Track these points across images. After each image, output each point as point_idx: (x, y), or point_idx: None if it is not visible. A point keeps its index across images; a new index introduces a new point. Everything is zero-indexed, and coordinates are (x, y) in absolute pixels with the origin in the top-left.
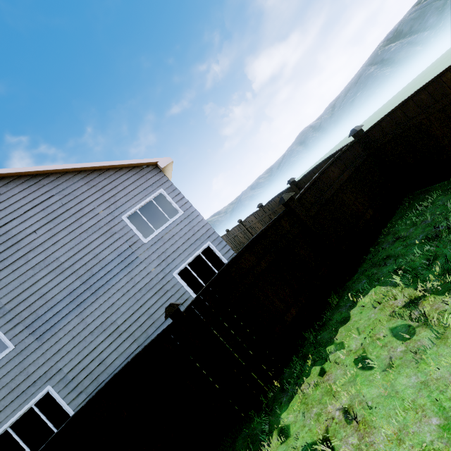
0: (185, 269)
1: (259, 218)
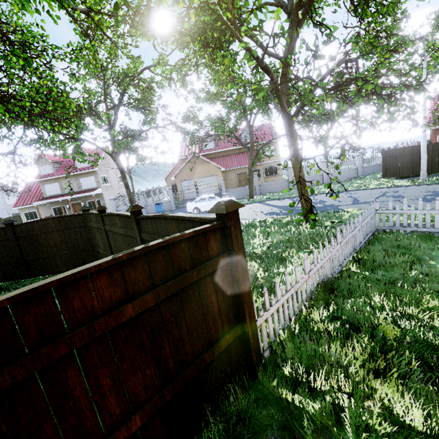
0: (14, 214)
1: None
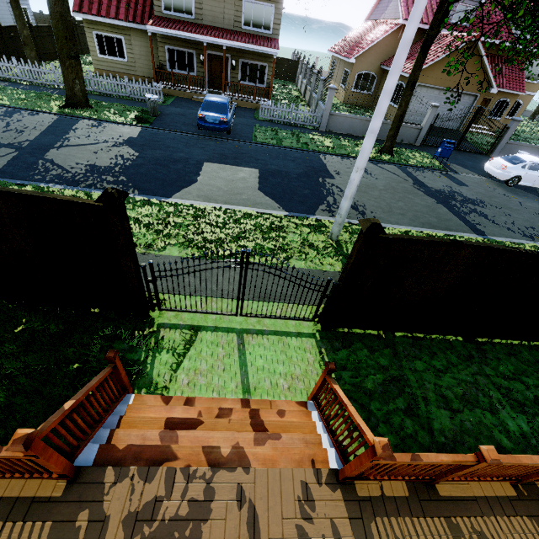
0: None
1: (35, 17)
